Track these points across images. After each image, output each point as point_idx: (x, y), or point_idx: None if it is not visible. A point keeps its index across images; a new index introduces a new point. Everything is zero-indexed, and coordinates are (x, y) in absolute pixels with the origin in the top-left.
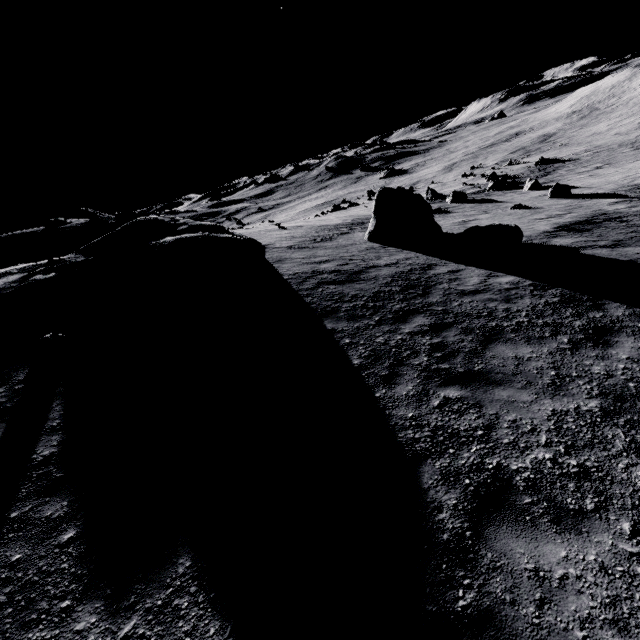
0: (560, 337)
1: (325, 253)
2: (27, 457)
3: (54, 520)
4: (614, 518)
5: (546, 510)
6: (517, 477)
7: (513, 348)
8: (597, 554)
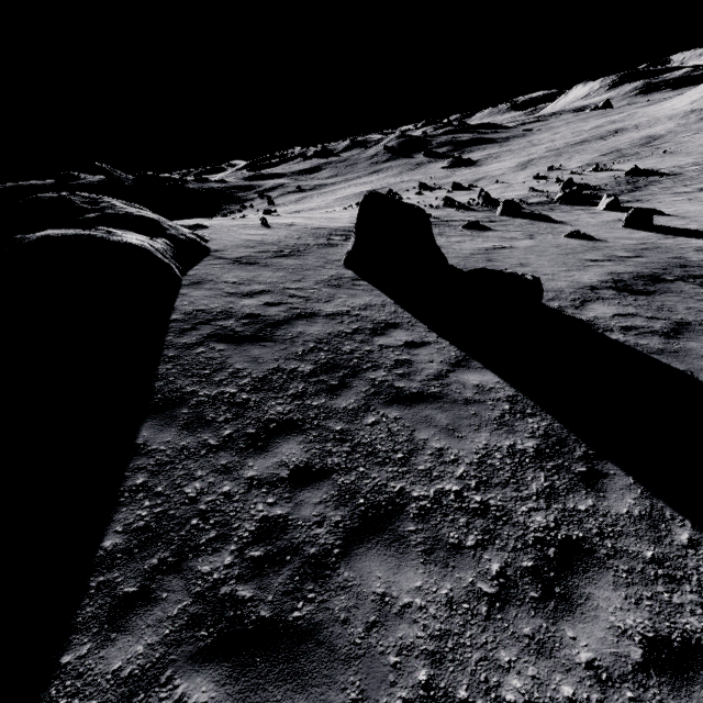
0: (489, 555)
1: (269, 278)
2: None
3: None
4: None
5: None
6: None
7: (392, 567)
8: None
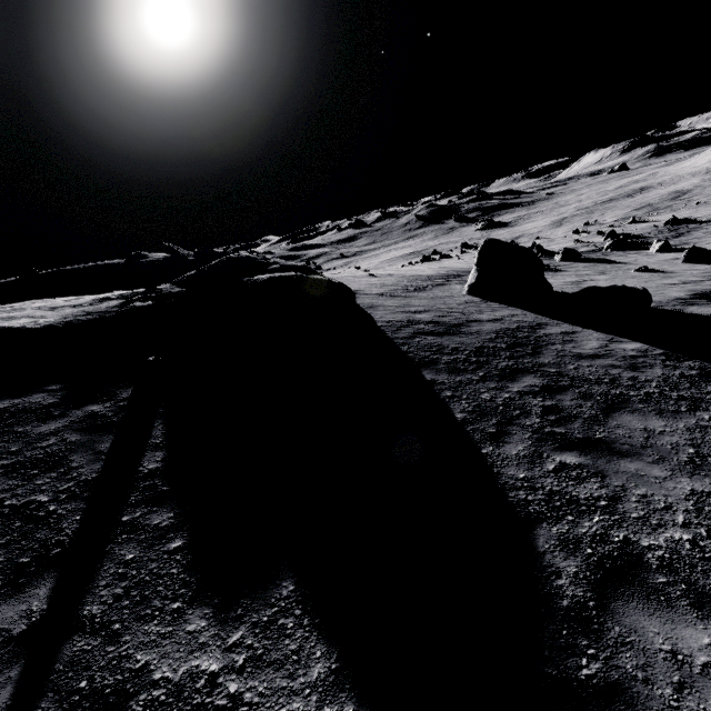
0: (700, 413)
1: (420, 303)
2: (134, 468)
3: (162, 528)
4: None
5: (685, 593)
6: (649, 554)
7: (641, 419)
8: None
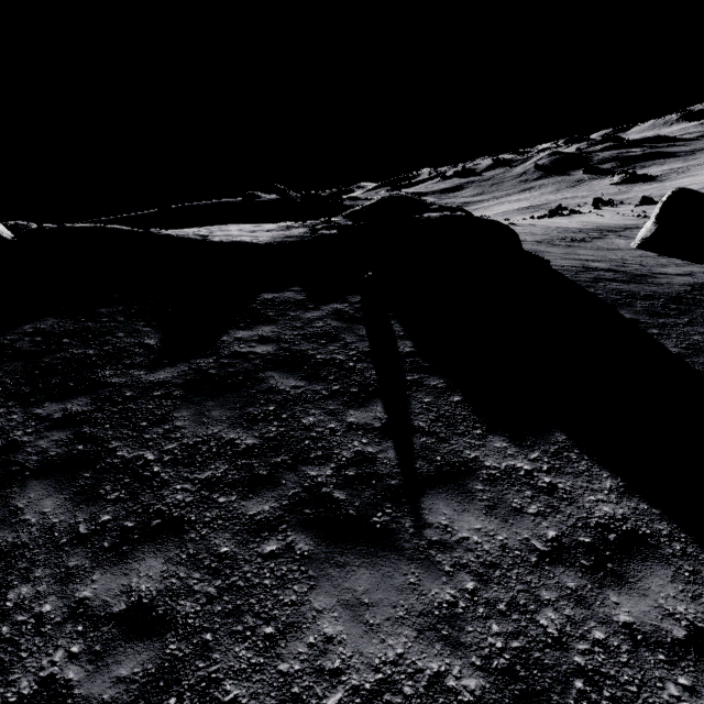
0: None
1: (587, 253)
2: (395, 349)
3: (440, 388)
4: None
5: None
6: None
7: None
8: None
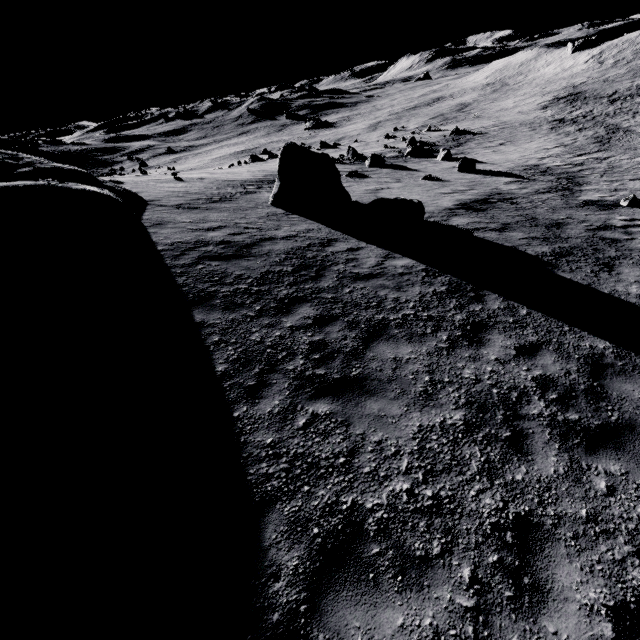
0: (440, 334)
1: (218, 217)
2: None
3: None
4: (457, 563)
5: (392, 561)
6: (370, 519)
7: (394, 347)
8: (434, 616)
